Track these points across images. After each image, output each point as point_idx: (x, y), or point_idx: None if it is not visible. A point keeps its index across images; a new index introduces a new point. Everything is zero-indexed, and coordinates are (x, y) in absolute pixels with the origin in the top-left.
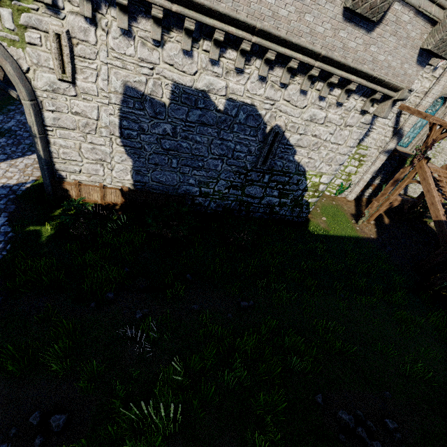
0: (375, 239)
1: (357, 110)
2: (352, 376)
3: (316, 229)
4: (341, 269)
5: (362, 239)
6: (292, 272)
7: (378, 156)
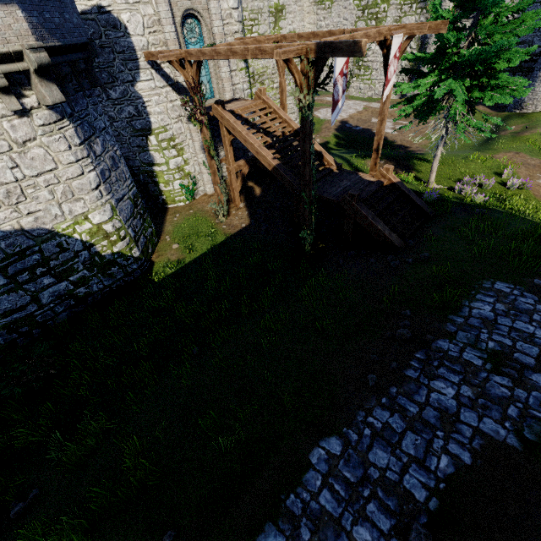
0: (248, 225)
1: (6, 114)
2: (136, 535)
3: (163, 271)
4: (195, 309)
5: (231, 238)
6: (124, 369)
7: (189, 128)
